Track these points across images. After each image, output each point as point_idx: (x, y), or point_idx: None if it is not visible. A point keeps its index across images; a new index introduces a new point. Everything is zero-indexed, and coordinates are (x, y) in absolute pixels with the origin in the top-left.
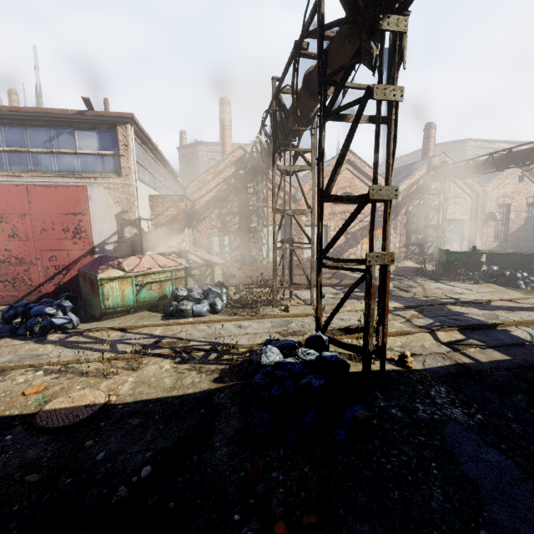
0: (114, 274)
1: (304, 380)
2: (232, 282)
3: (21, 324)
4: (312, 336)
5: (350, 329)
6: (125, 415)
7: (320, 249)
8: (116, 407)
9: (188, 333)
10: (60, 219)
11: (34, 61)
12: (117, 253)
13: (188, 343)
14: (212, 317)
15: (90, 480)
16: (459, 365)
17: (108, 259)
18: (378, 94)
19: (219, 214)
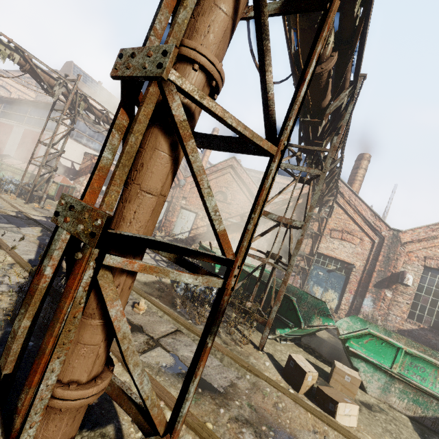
0: None
1: None
2: None
3: None
4: None
5: None
6: None
7: None
8: None
9: None
10: (34, 146)
11: None
12: None
13: None
14: None
15: None
16: None
17: (9, 156)
18: None
19: None
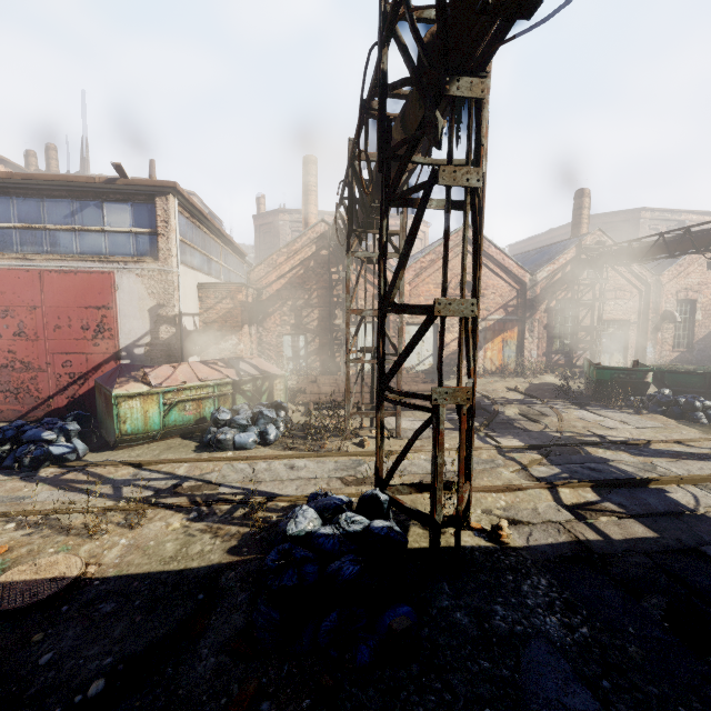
0: (135, 390)
1: (335, 563)
2: (300, 399)
3: (10, 453)
4: (366, 495)
5: (424, 485)
6: (99, 596)
7: (381, 375)
8: (91, 583)
9: (220, 474)
10: (79, 313)
11: (82, 108)
12: (149, 358)
13: (216, 489)
14: (259, 451)
15: (21, 695)
16: (578, 543)
17: (131, 368)
18: (445, 179)
19: (293, 306)
